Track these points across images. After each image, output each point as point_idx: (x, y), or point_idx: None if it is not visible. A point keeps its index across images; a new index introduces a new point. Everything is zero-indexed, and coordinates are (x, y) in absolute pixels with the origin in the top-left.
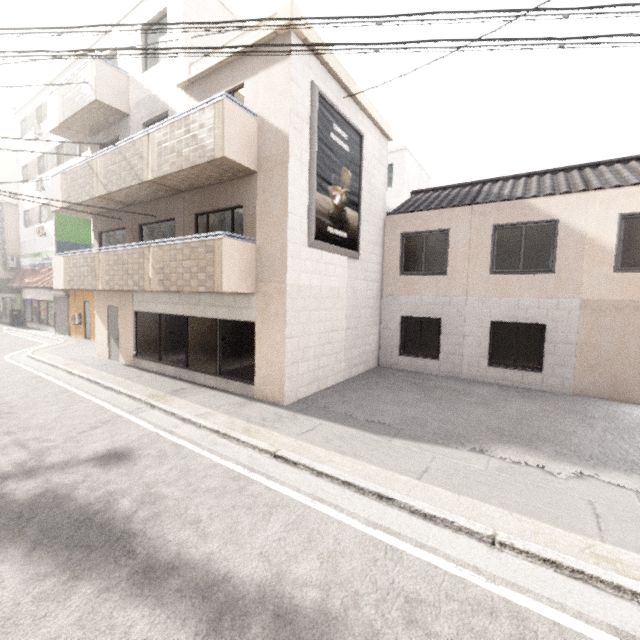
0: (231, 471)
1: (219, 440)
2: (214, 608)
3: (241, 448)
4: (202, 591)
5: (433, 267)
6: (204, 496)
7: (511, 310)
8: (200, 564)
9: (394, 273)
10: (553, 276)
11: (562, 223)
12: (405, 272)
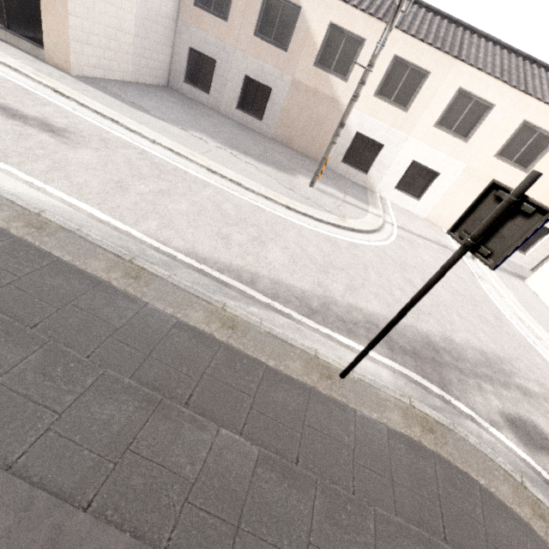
0: (21, 87)
1: (12, 72)
2: (11, 114)
3: (30, 81)
4: (4, 109)
5: (220, 9)
6: (2, 88)
7: (258, 71)
8: (2, 104)
9: (190, 0)
10: (286, 54)
11: (303, 12)
12: (199, 4)
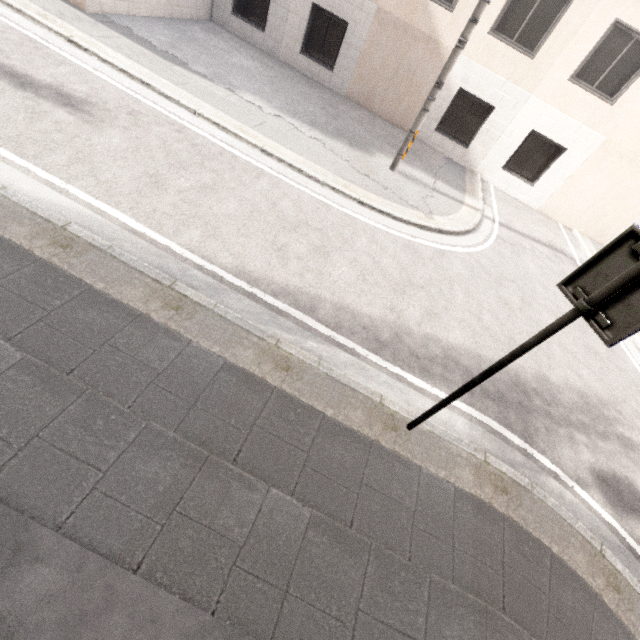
0: (28, 37)
1: (14, 14)
2: (20, 82)
3: (37, 27)
4: (11, 75)
5: None
6: (5, 41)
7: None
8: (7, 67)
9: None
10: None
11: None
12: None
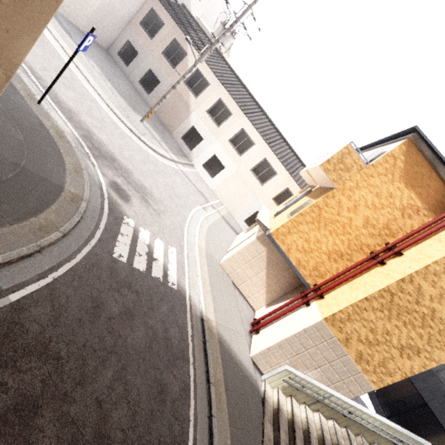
0: None
1: None
2: None
3: None
4: None
5: (151, 33)
6: None
7: (157, 70)
8: None
9: (138, 21)
10: (173, 70)
11: (187, 57)
12: (142, 25)
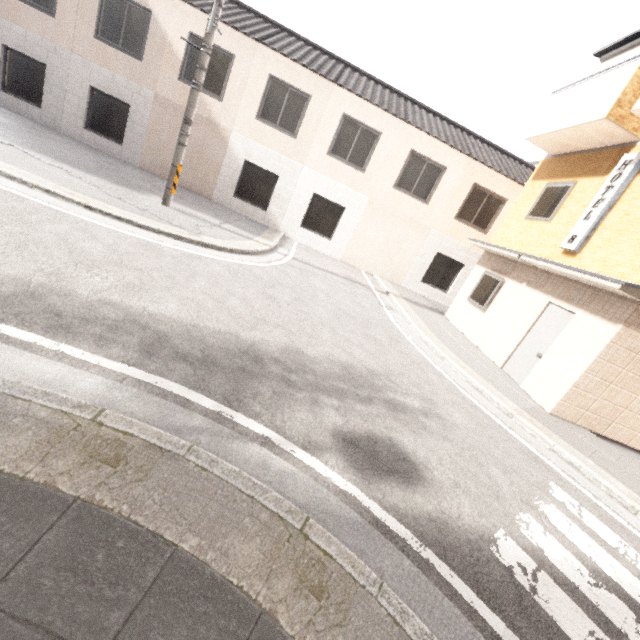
0: None
1: None
2: None
3: None
4: None
5: (43, 2)
6: None
7: (107, 82)
8: None
9: None
10: (141, 64)
11: (154, 17)
12: None
